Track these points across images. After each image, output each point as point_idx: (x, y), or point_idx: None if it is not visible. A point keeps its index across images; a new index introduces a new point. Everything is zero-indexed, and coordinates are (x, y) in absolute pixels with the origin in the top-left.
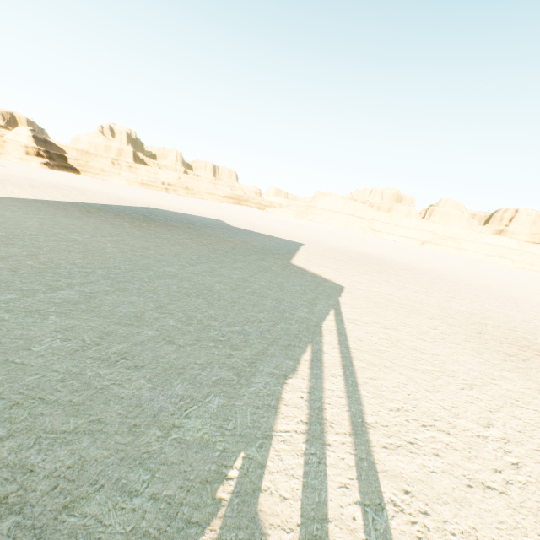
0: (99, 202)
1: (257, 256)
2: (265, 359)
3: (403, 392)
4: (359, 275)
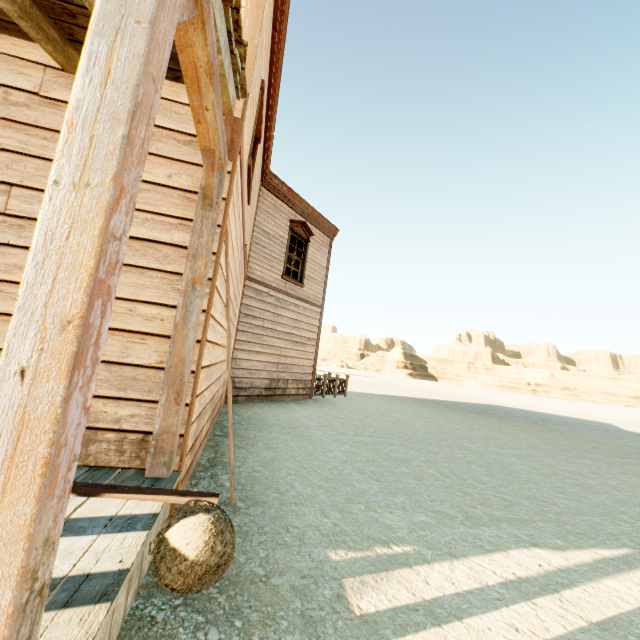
0: (439, 398)
1: (639, 461)
2: (519, 524)
3: None
4: None
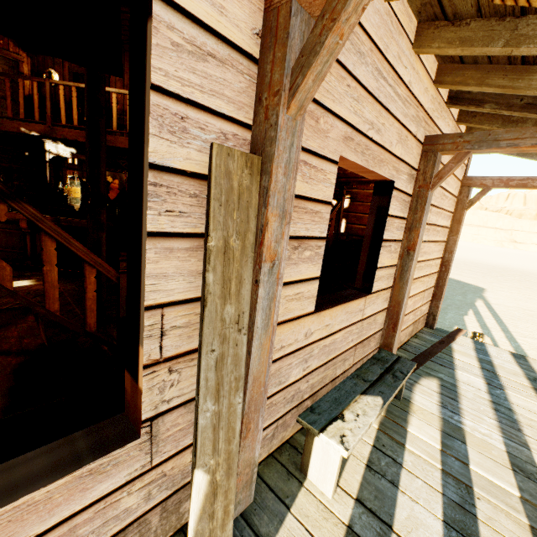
0: None
1: None
2: (448, 309)
3: (533, 329)
4: (498, 282)
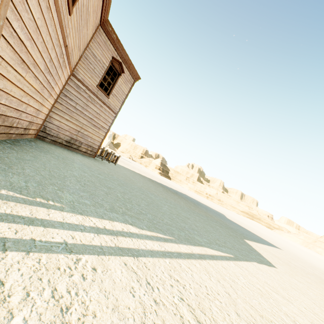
0: (163, 183)
1: (218, 224)
2: (134, 218)
3: (204, 289)
4: (316, 282)
